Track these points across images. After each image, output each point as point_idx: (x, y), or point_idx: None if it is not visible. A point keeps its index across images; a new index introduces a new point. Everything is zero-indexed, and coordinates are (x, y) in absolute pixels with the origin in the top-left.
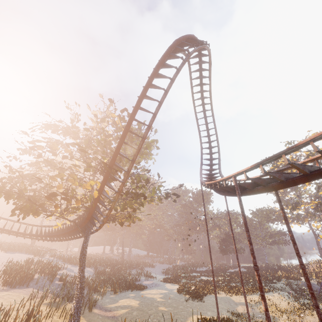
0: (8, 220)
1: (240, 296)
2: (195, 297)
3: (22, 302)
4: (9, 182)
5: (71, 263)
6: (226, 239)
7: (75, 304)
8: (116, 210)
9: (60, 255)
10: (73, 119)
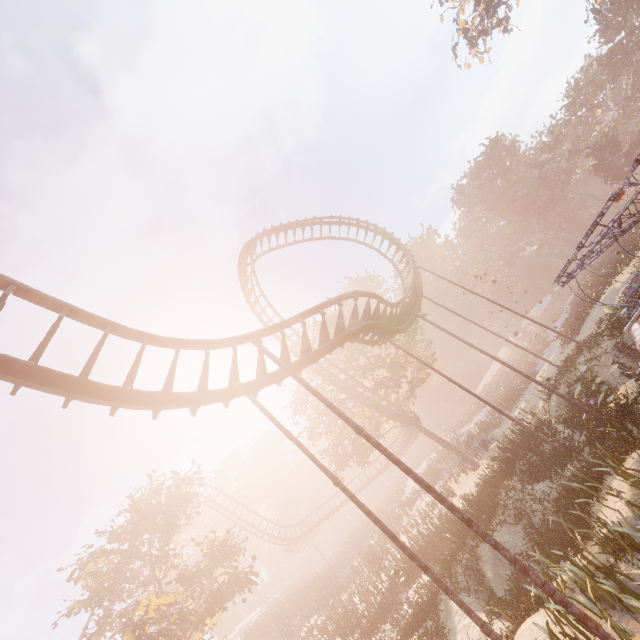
0: (376, 459)
1: (626, 268)
2: (572, 336)
3: (442, 489)
4: (335, 457)
5: (467, 422)
6: (597, 163)
7: (464, 461)
8: (397, 391)
9: (451, 427)
10: (295, 392)
